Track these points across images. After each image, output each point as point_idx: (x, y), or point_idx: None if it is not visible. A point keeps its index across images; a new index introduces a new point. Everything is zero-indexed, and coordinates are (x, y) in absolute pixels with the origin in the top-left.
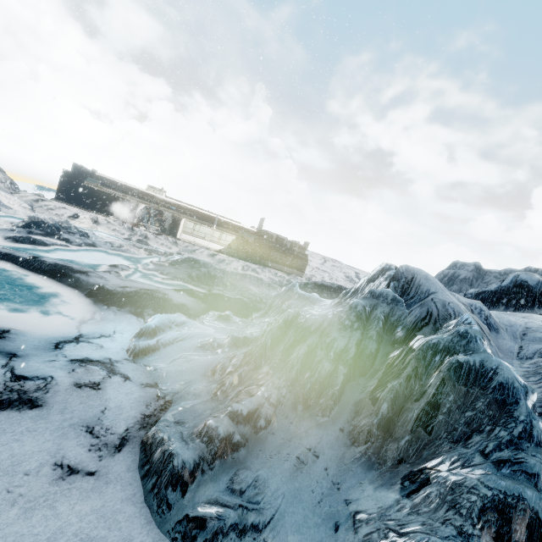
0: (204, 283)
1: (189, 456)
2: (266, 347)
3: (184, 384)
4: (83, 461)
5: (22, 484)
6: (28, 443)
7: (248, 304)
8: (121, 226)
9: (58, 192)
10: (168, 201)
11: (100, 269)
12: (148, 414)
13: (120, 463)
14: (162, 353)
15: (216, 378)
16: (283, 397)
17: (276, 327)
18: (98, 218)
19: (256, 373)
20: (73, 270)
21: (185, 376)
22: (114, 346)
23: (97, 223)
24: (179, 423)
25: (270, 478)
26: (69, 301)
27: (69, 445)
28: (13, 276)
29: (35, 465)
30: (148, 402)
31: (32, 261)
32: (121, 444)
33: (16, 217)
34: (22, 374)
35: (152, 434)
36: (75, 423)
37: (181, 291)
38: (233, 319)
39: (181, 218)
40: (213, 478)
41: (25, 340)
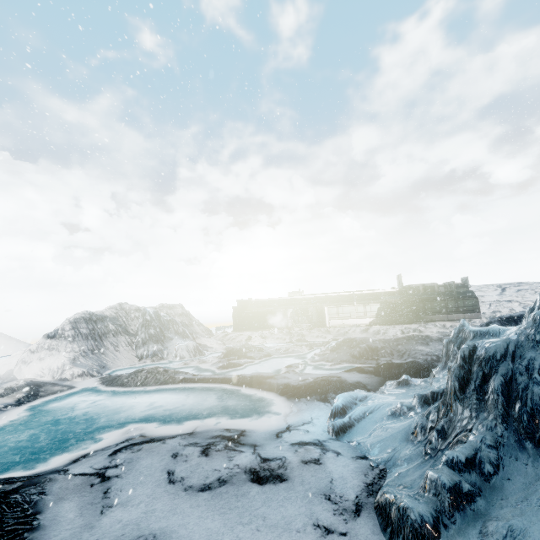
0: (369, 358)
1: (423, 508)
2: (455, 390)
3: (390, 451)
4: (333, 523)
5: (298, 539)
6: (289, 508)
7: (423, 364)
8: (281, 333)
9: (234, 325)
10: (308, 298)
11: (280, 372)
12: (369, 482)
13: (363, 526)
14: (358, 428)
15: (419, 439)
16: (500, 437)
17: (456, 367)
18: (264, 334)
19: (458, 421)
20: (264, 377)
21: (388, 444)
22: (317, 430)
23: (265, 338)
24: (401, 487)
25: (527, 526)
26: (270, 402)
27: (317, 510)
28: (231, 393)
29: (300, 524)
30: (365, 472)
31: (238, 378)
32: (357, 509)
33: (217, 352)
34: (266, 457)
35: (380, 498)
36: (315, 492)
37: (351, 371)
38: (413, 382)
39: (323, 307)
40: (460, 533)
41: (256, 435)
